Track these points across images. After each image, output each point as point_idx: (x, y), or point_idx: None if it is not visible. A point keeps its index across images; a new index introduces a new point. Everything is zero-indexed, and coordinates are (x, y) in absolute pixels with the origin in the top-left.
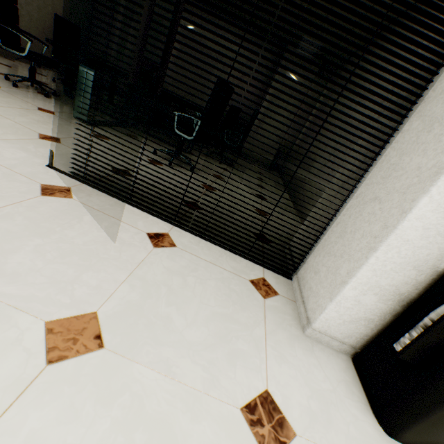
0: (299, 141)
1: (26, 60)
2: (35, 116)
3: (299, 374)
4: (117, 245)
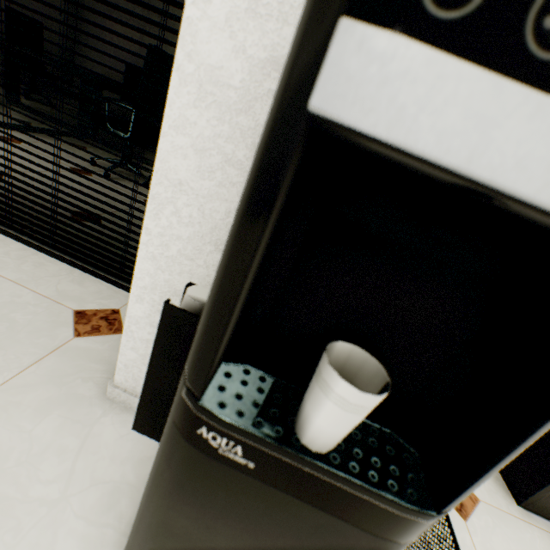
0: None
1: None
2: None
3: None
4: None
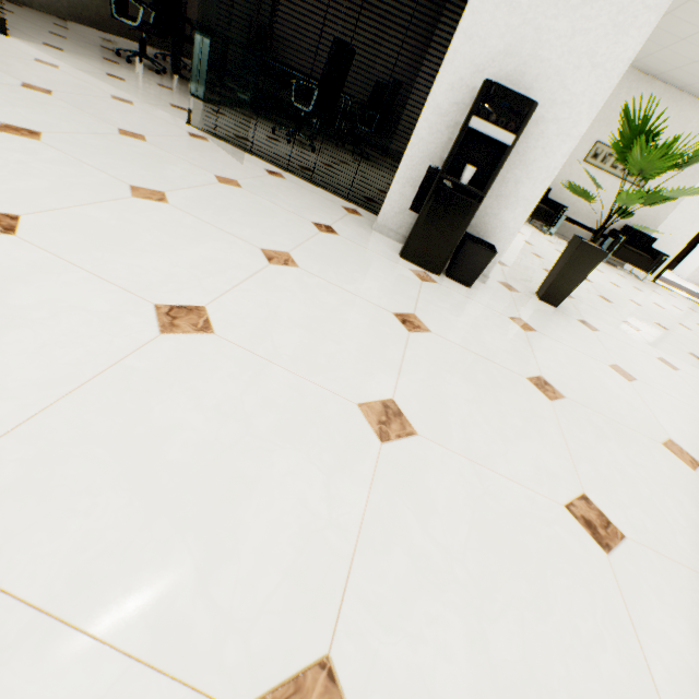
0: None
1: (118, 32)
2: (159, 91)
3: (355, 232)
4: (244, 167)
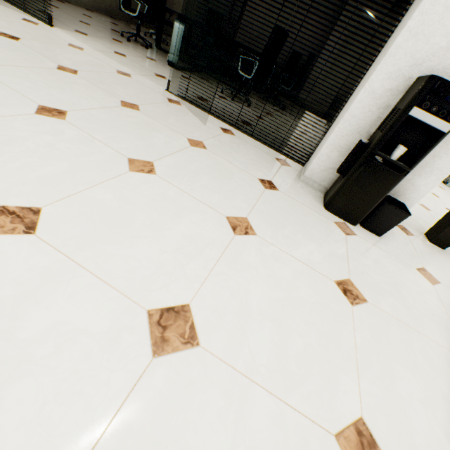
0: None
1: (122, 18)
2: (147, 63)
3: (289, 185)
4: (206, 127)
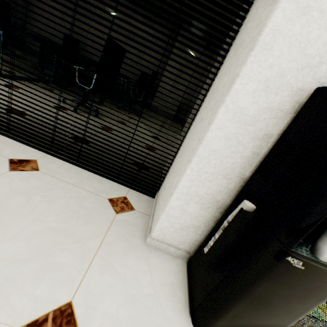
0: (194, 99)
1: None
2: None
3: (120, 281)
4: None
